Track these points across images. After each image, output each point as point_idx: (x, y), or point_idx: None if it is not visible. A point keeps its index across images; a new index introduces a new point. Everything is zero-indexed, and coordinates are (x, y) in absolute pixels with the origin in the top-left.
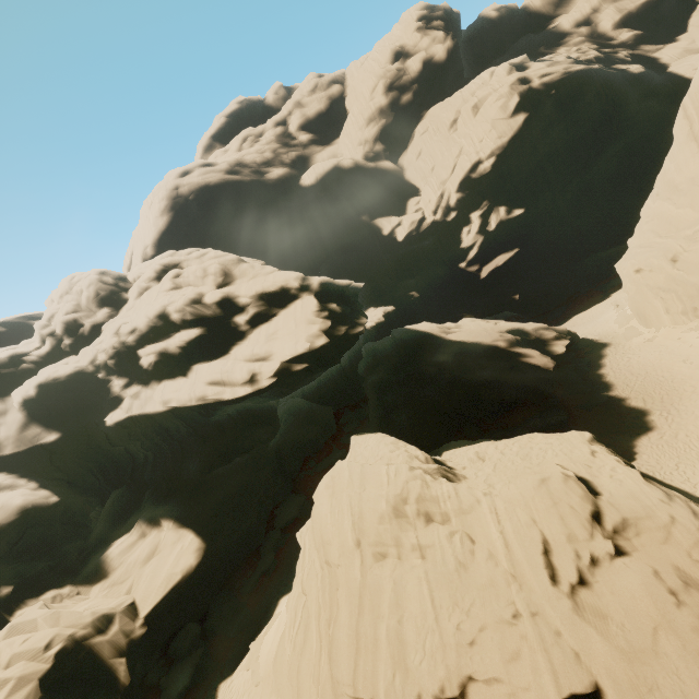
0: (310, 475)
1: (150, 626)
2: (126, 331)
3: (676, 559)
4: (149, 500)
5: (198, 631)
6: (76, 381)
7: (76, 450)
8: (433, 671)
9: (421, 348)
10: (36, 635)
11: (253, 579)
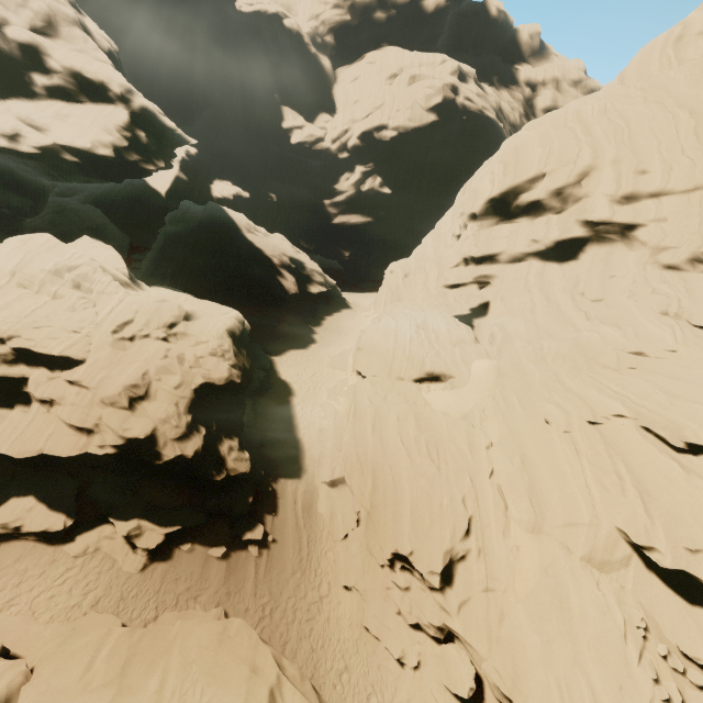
0: None
1: None
2: None
3: (188, 352)
4: None
5: None
6: None
7: None
8: None
9: (219, 228)
10: None
11: None
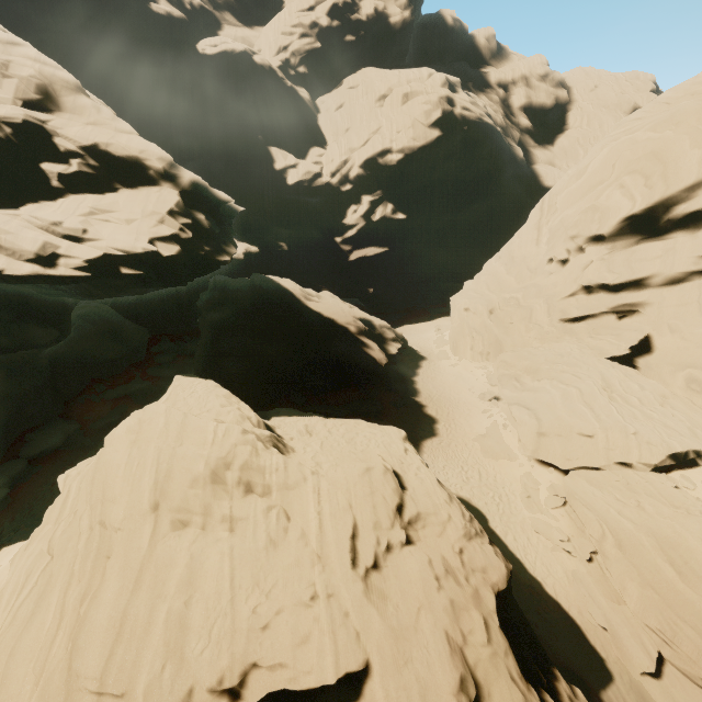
0: (94, 401)
1: None
2: None
3: (444, 550)
4: None
5: None
6: None
7: None
8: (215, 661)
9: (277, 304)
10: None
11: None
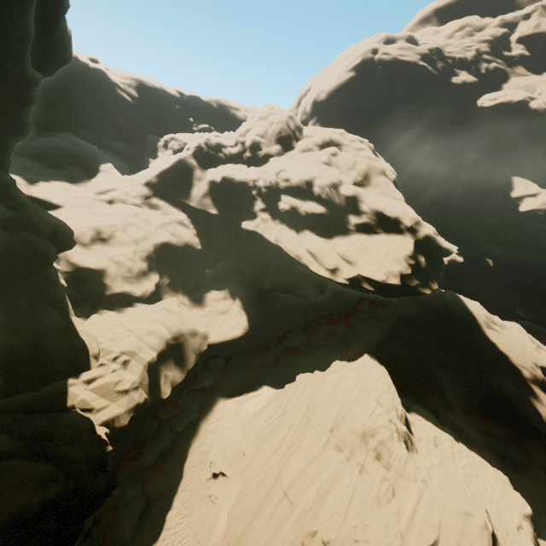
0: (318, 328)
1: (208, 347)
2: (283, 177)
3: None
4: (236, 280)
5: (223, 366)
6: (241, 187)
7: (220, 227)
8: (329, 530)
9: (457, 322)
10: (171, 316)
11: (258, 362)
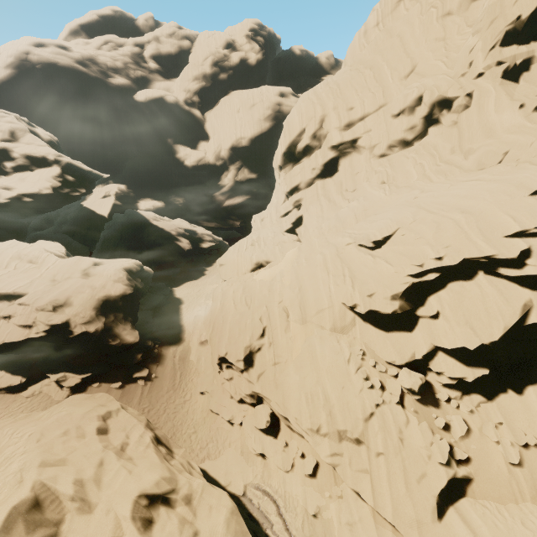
0: None
1: None
2: None
3: (94, 281)
4: None
5: None
6: None
7: None
8: None
9: (135, 223)
10: None
11: None
